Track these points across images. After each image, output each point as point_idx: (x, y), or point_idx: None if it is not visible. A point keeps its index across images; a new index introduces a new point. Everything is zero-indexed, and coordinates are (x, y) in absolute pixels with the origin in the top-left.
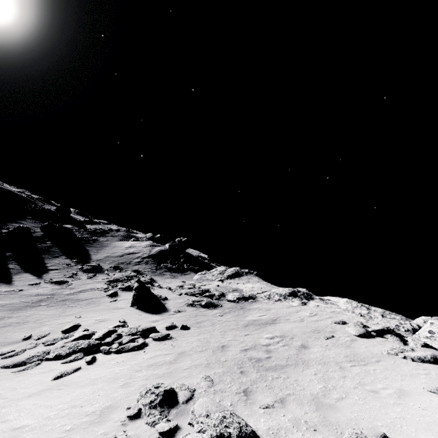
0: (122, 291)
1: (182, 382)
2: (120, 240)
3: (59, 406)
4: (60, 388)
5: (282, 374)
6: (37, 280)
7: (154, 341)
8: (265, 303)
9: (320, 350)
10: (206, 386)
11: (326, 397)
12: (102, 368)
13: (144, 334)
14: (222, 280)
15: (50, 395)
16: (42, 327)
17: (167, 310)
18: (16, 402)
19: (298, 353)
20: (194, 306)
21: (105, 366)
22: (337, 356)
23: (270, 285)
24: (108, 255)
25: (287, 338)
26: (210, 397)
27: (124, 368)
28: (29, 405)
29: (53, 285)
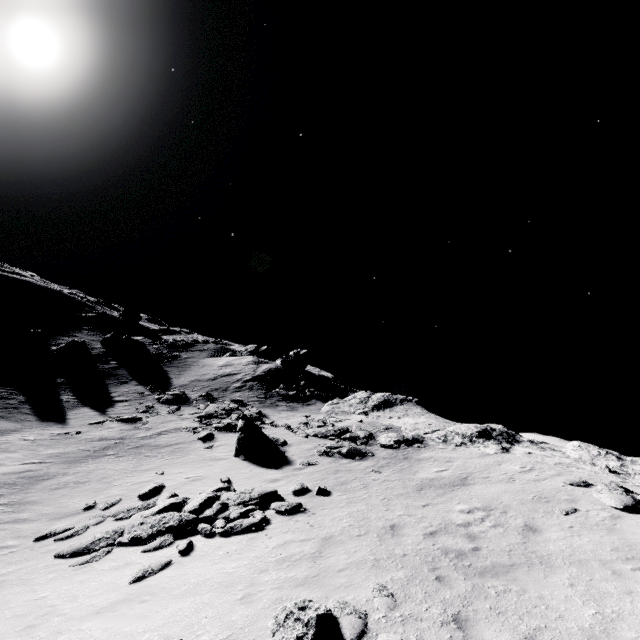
0: (220, 433)
1: (341, 597)
2: (210, 356)
3: (144, 637)
4: (144, 599)
5: (511, 583)
6: (100, 417)
7: (278, 516)
8: (441, 449)
9: (563, 536)
10: (385, 607)
11: (612, 637)
12: (204, 563)
13: (261, 503)
14: (365, 412)
15: (129, 613)
16: (109, 489)
17: (290, 462)
18: (78, 623)
19: (525, 541)
20: (330, 455)
21: (208, 559)
22: (598, 549)
23: (442, 420)
24: (195, 378)
25: (495, 512)
26: (397, 630)
27: (239, 565)
28: (97, 631)
29: (121, 424)
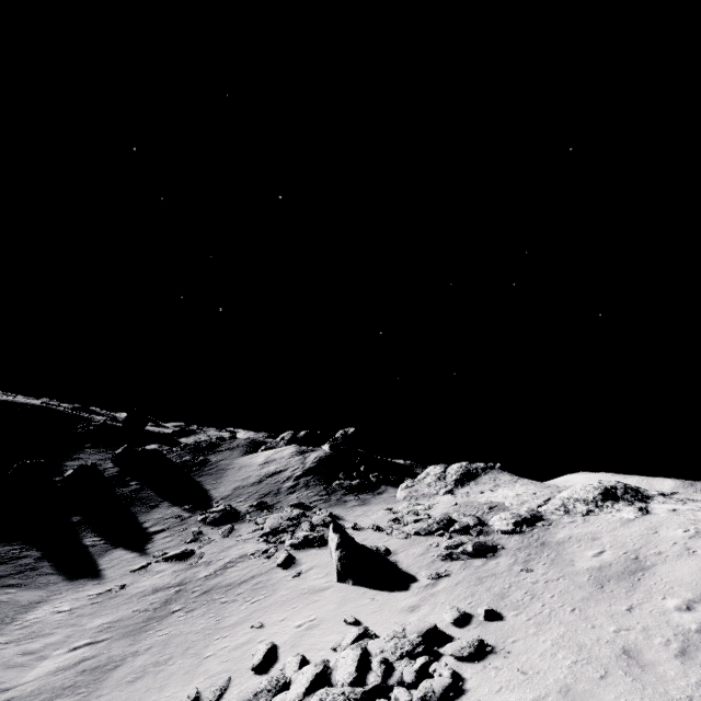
0: (298, 551)
1: None
2: (243, 454)
3: None
4: None
5: None
6: (140, 559)
7: (465, 664)
8: (572, 524)
9: None
10: None
11: None
12: None
13: (426, 648)
14: (449, 491)
15: None
16: (204, 664)
17: (412, 577)
18: None
19: None
20: (455, 558)
21: None
22: None
23: (541, 484)
24: (237, 485)
25: None
26: None
27: None
28: None
29: (171, 563)
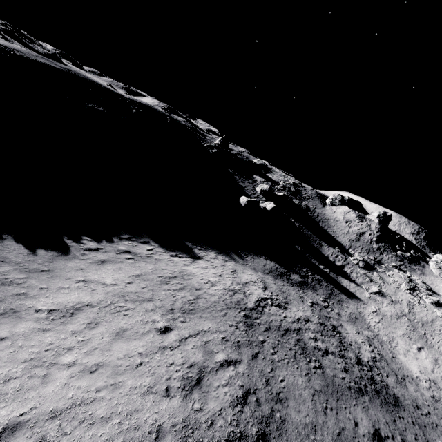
0: (437, 308)
1: None
2: (321, 205)
3: None
4: None
5: None
6: (360, 288)
7: None
8: None
9: None
10: None
11: None
12: None
13: None
14: None
15: None
16: None
17: None
18: None
19: None
20: None
21: None
22: None
23: None
24: (349, 239)
25: None
26: None
27: None
28: None
29: (380, 296)
